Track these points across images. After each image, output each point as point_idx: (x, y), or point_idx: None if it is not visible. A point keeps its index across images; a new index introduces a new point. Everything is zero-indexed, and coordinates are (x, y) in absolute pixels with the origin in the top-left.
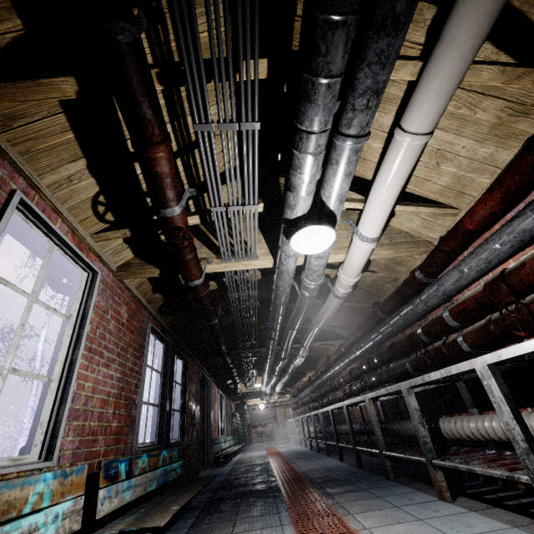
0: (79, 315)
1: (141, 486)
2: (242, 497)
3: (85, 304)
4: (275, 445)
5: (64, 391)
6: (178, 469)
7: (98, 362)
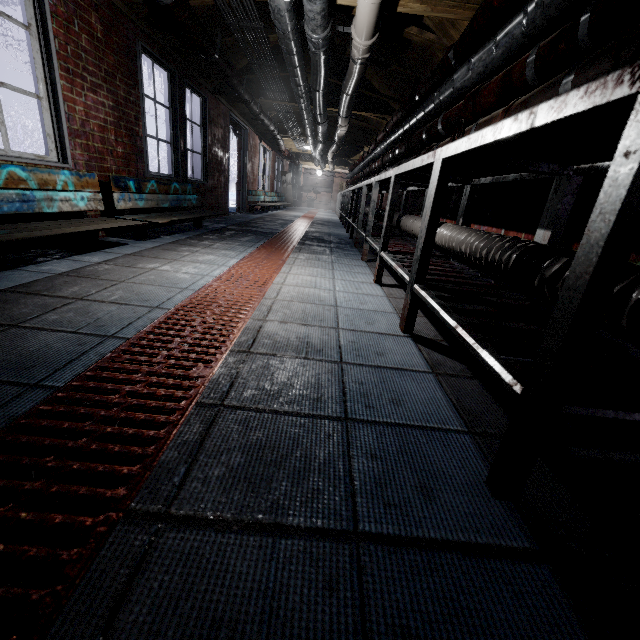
0: (39, 26)
1: (153, 201)
2: (245, 232)
3: (39, 9)
4: (320, 212)
5: (57, 111)
6: (193, 201)
7: (82, 86)
